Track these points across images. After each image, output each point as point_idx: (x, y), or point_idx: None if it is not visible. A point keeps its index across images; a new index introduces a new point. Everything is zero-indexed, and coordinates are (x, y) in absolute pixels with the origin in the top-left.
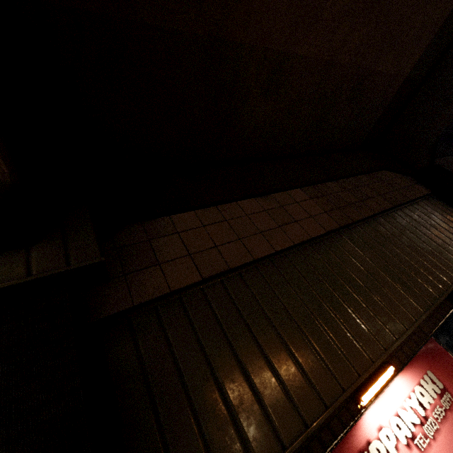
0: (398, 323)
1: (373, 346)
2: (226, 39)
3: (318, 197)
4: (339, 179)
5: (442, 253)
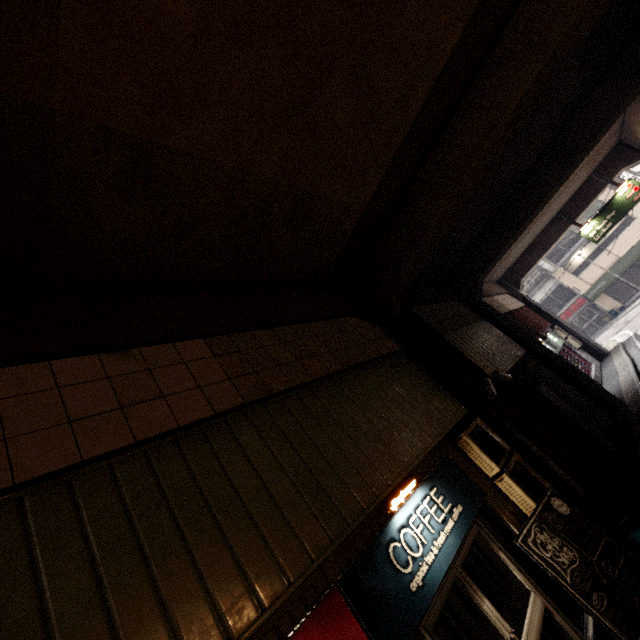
0: (278, 575)
1: (210, 639)
2: (3, 94)
3: (229, 353)
4: (278, 326)
5: (390, 436)
